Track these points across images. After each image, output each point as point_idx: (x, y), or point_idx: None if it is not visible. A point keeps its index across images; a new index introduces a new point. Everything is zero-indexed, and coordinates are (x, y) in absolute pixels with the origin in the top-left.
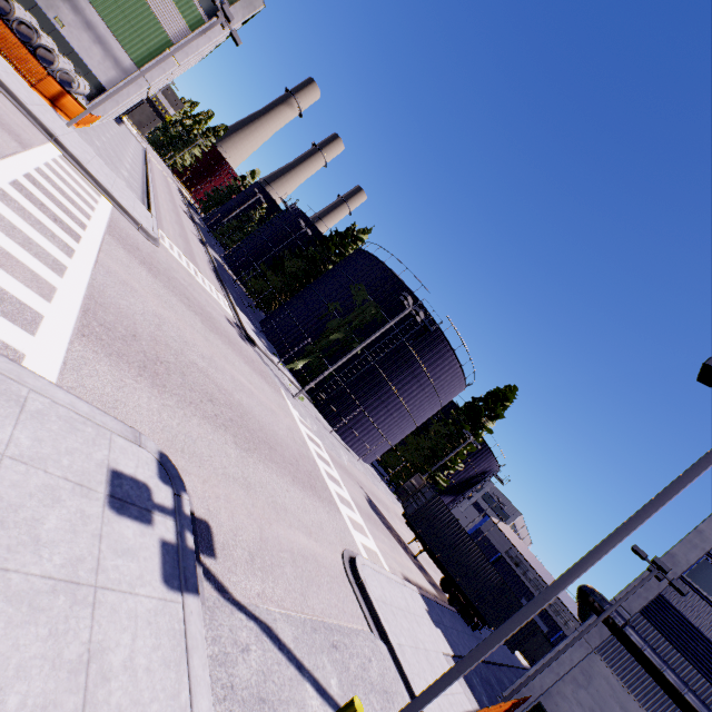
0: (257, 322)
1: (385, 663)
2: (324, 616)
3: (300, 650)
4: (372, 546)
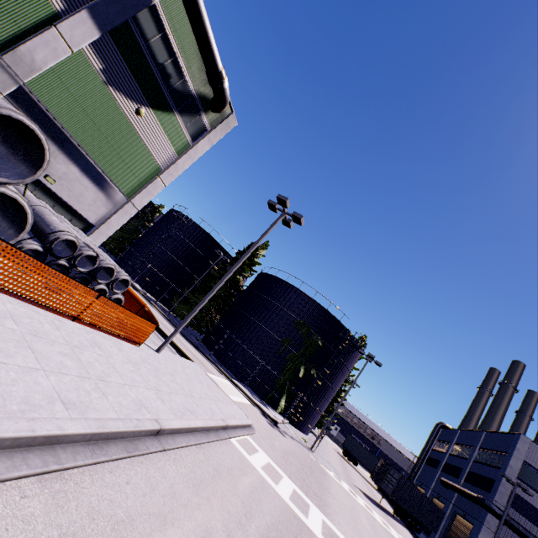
0: (216, 358)
1: None
2: None
3: None
4: None
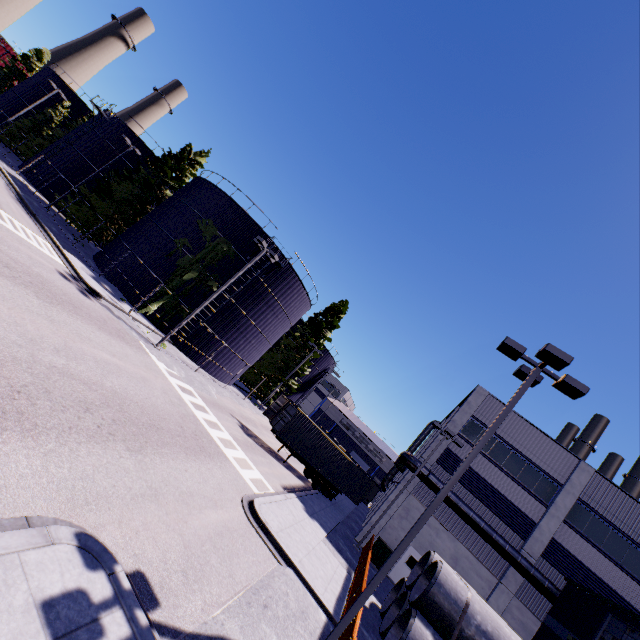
0: (90, 259)
1: (296, 586)
2: (249, 582)
3: (248, 635)
4: (257, 476)
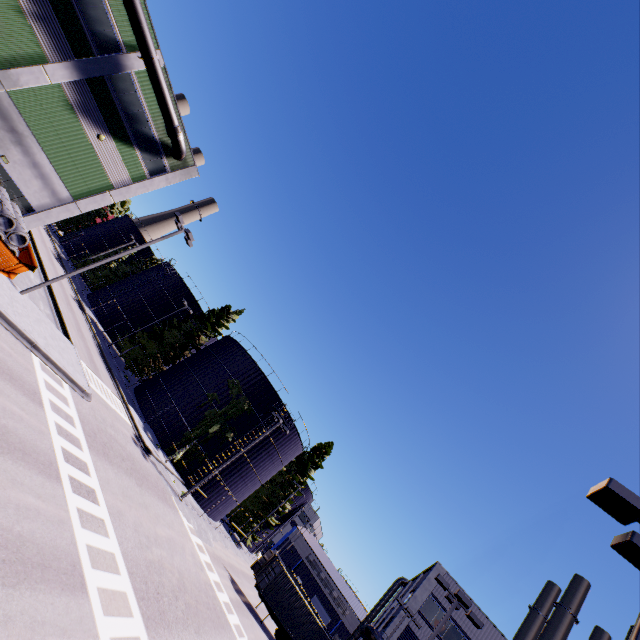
0: (134, 398)
1: None
2: None
3: None
4: None
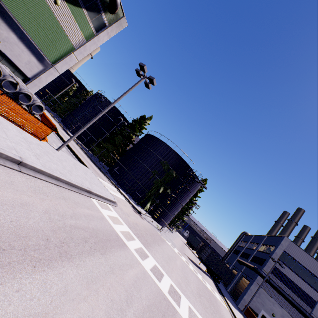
0: (113, 179)
1: None
2: None
3: None
4: (217, 295)
